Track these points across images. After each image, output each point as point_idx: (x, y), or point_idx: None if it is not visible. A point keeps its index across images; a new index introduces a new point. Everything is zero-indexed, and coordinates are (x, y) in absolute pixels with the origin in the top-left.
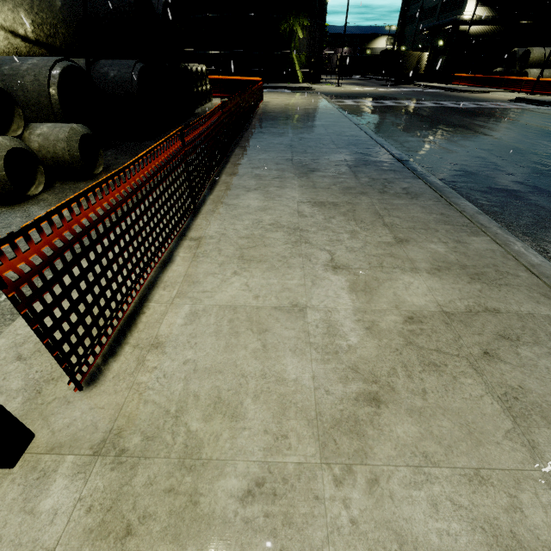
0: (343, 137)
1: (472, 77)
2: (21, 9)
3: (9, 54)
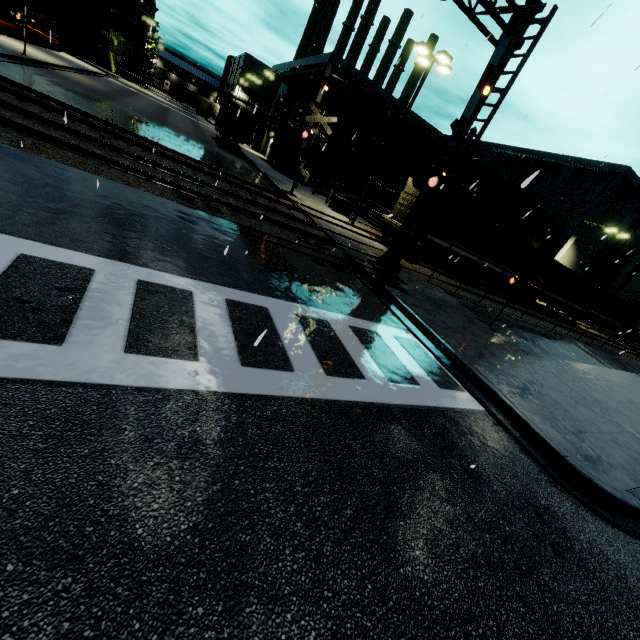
0: (70, 63)
1: None
2: None
3: None
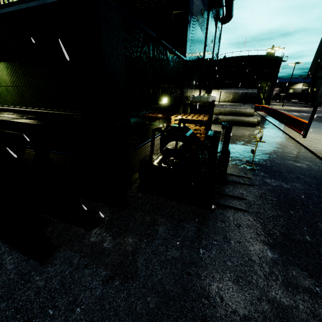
0: None
1: None
2: (231, 94)
3: (222, 102)
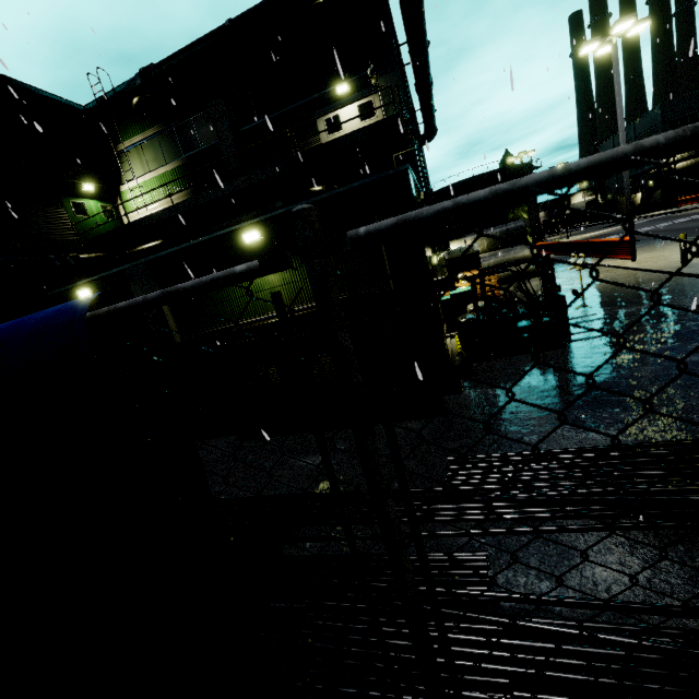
0: None
1: (697, 196)
2: (484, 240)
3: None
